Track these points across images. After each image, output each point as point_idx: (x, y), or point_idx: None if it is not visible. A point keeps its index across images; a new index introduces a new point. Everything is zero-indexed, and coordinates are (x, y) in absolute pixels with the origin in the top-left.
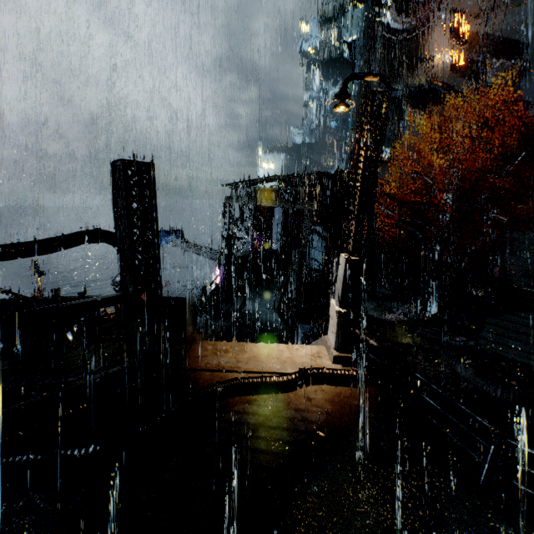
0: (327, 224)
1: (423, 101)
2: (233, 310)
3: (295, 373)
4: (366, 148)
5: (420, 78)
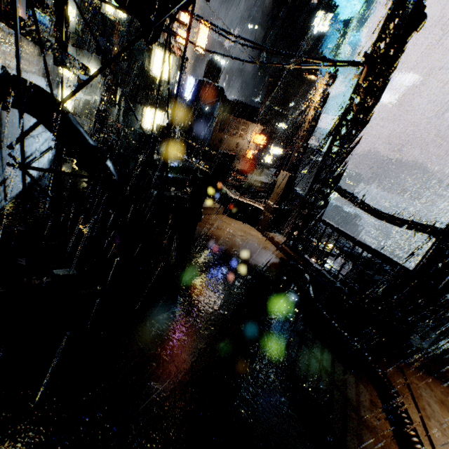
0: None
1: None
2: None
3: None
4: None
5: None
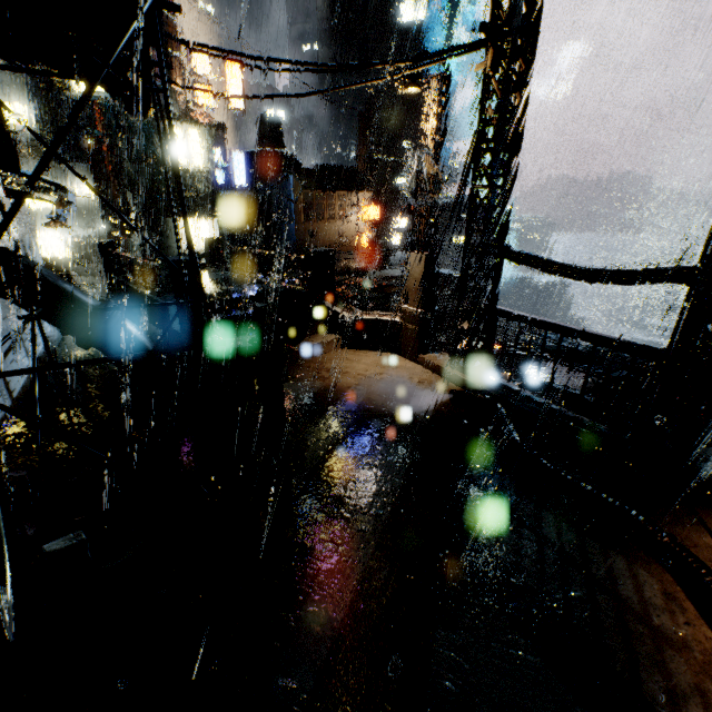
0: None
1: None
2: None
3: None
4: None
5: None
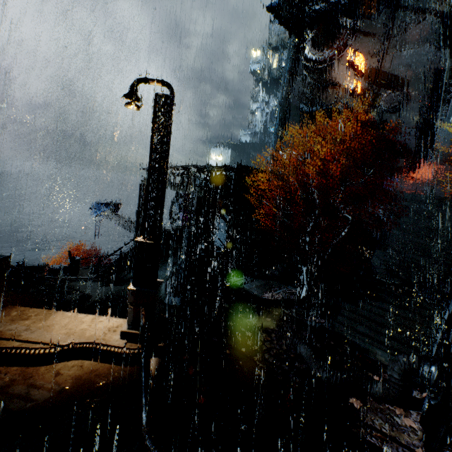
0: (229, 209)
1: (330, 117)
2: (127, 278)
3: (60, 346)
4: (152, 143)
5: (329, 99)
